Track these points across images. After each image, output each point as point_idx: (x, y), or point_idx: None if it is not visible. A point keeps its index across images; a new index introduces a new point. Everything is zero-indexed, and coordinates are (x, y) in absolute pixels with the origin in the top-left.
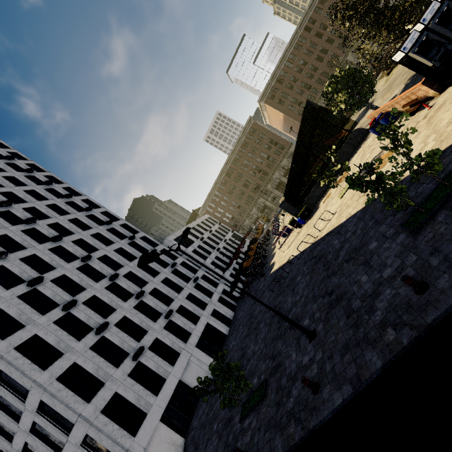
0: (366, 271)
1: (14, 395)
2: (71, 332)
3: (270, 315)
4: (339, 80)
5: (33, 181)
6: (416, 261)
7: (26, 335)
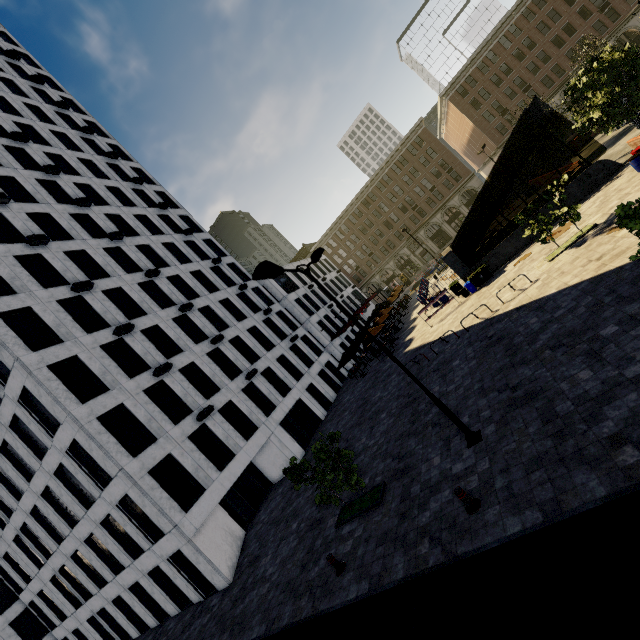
0: (589, 365)
1: (40, 425)
2: (122, 365)
3: (398, 404)
4: (605, 67)
5: (92, 147)
6: None
7: (64, 353)
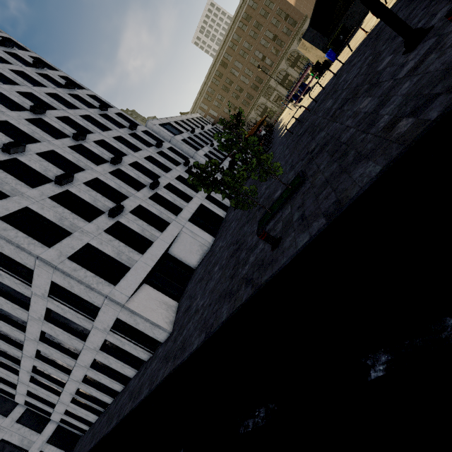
0: None
1: None
2: (21, 180)
3: (290, 147)
4: None
5: None
6: None
7: None
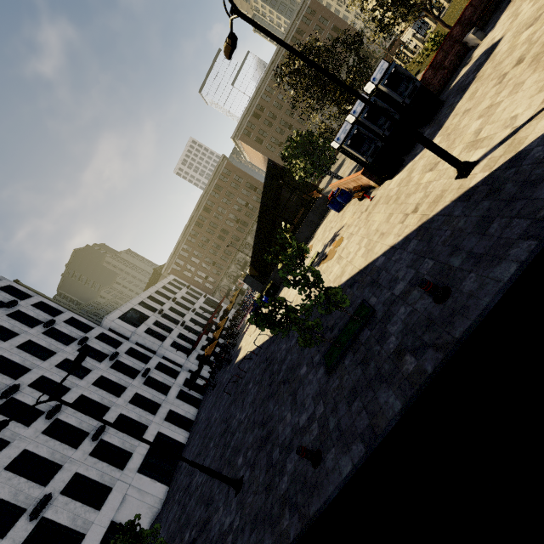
0: (291, 407)
1: None
2: None
3: (220, 431)
4: (296, 145)
5: None
6: (322, 415)
7: None
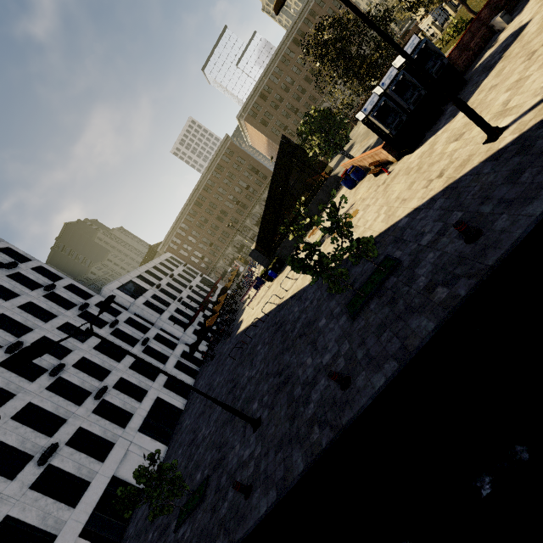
0: (312, 353)
1: None
2: None
3: (226, 390)
4: (313, 120)
5: None
6: (348, 351)
7: None
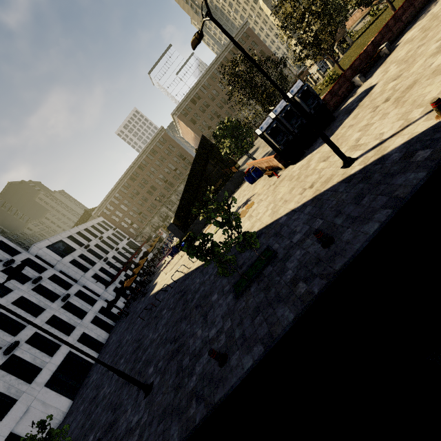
0: (202, 325)
1: None
2: None
3: (132, 349)
4: (226, 128)
5: None
6: (229, 328)
7: None
